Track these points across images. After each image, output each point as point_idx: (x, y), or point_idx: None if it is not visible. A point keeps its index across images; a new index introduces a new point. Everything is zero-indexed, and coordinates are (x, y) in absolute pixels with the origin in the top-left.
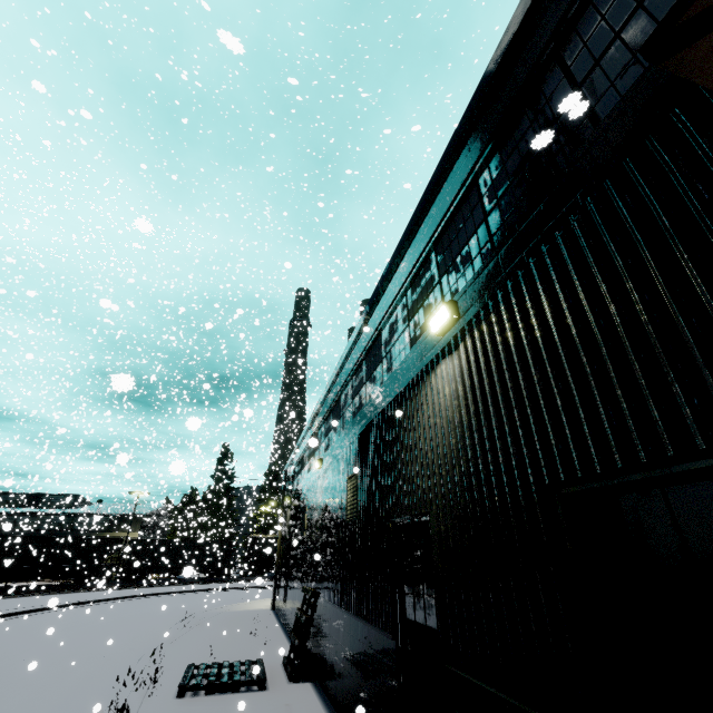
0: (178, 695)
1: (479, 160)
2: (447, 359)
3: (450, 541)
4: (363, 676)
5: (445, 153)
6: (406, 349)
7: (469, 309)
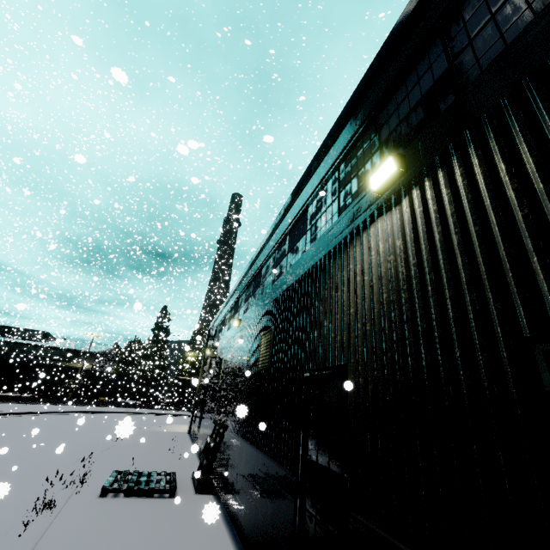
0: (101, 495)
1: (451, 3)
2: (384, 216)
3: (369, 394)
4: (260, 501)
5: (408, 5)
6: (333, 218)
7: (421, 159)
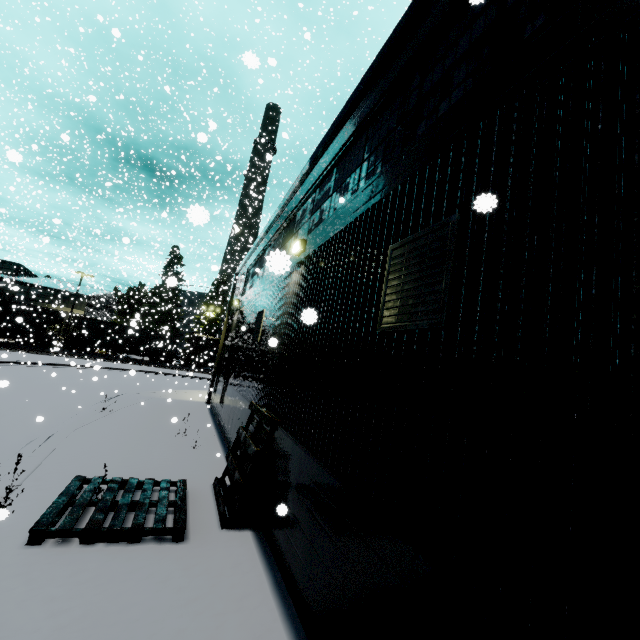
0: (29, 543)
1: None
2: None
3: None
4: None
5: None
6: None
7: None
